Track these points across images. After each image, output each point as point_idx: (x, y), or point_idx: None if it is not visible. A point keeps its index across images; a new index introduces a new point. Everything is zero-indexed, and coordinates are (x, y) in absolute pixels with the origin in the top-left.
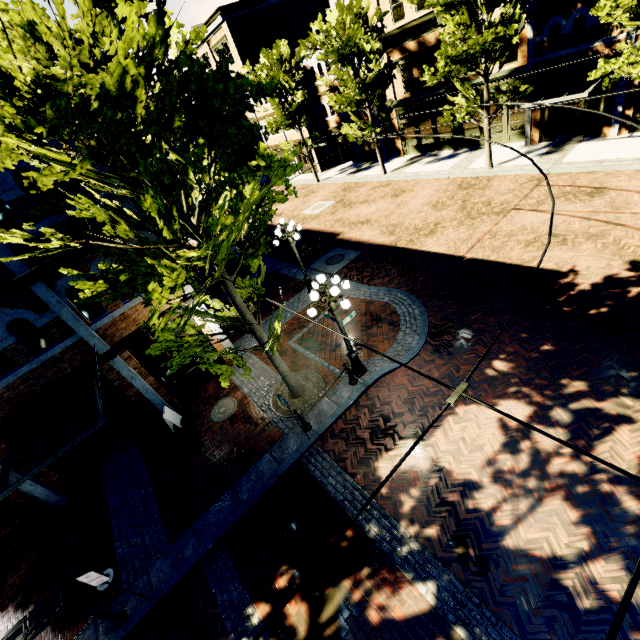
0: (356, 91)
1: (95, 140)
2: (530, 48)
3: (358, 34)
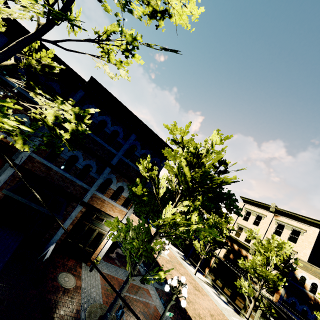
0: (211, 237)
1: (198, 178)
2: (281, 298)
3: (224, 225)
